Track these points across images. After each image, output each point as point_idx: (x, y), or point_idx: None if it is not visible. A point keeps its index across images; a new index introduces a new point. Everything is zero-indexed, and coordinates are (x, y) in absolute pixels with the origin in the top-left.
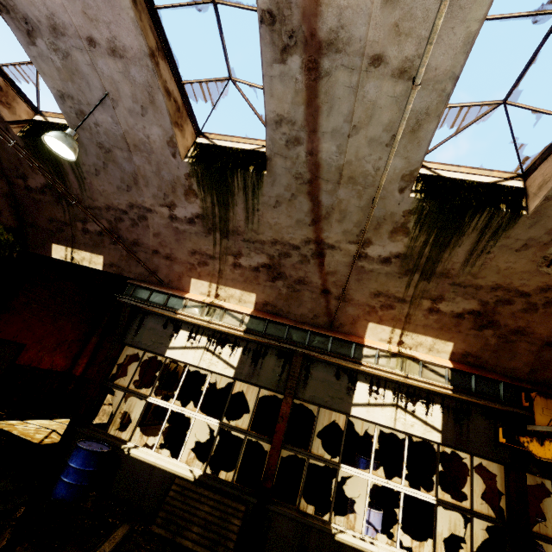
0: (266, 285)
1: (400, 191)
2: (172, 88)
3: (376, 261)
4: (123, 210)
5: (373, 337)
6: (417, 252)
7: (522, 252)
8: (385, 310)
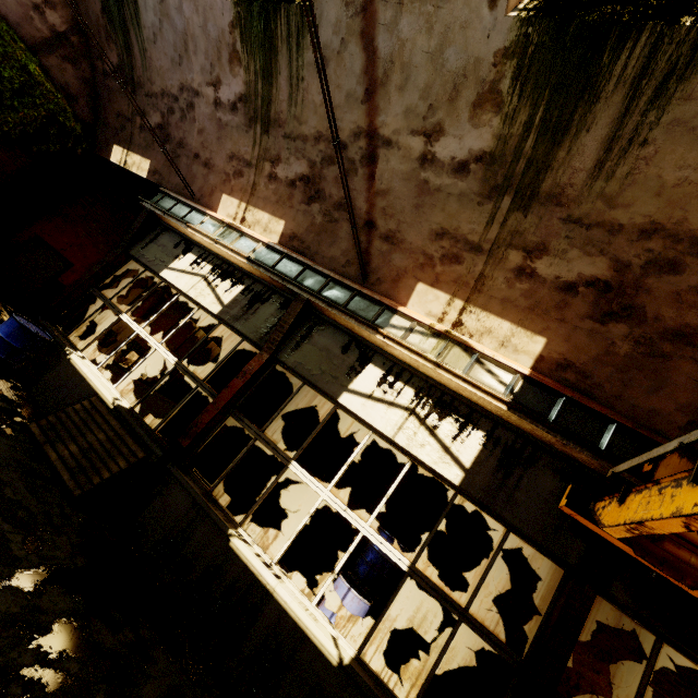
0: (300, 209)
1: (491, 2)
2: None
3: (447, 170)
4: (175, 96)
5: (418, 308)
6: (513, 148)
7: None
8: (446, 265)
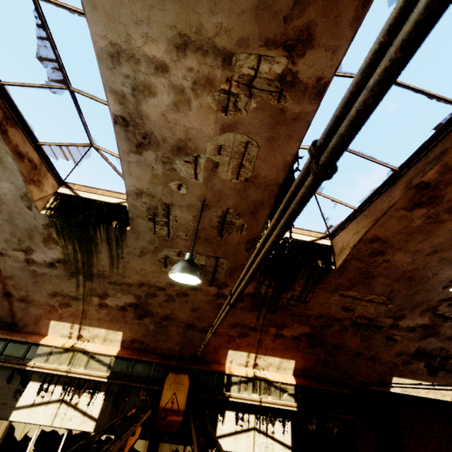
0: None
1: (29, 208)
2: None
3: (44, 266)
4: None
5: (55, 334)
6: (73, 257)
7: (143, 257)
8: (64, 308)
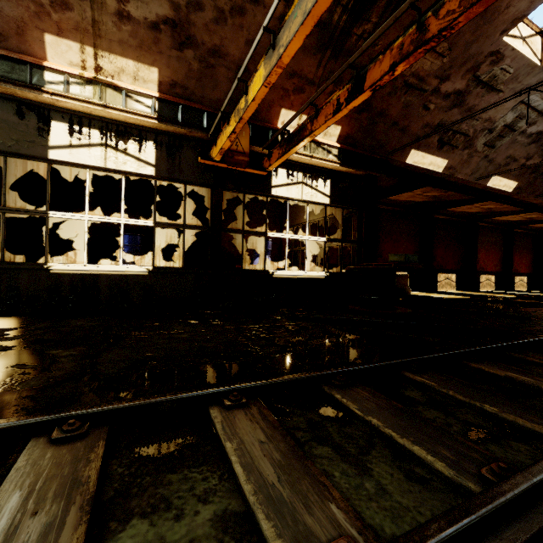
0: None
1: None
2: None
3: None
4: None
5: (59, 60)
6: None
7: None
8: (60, 12)
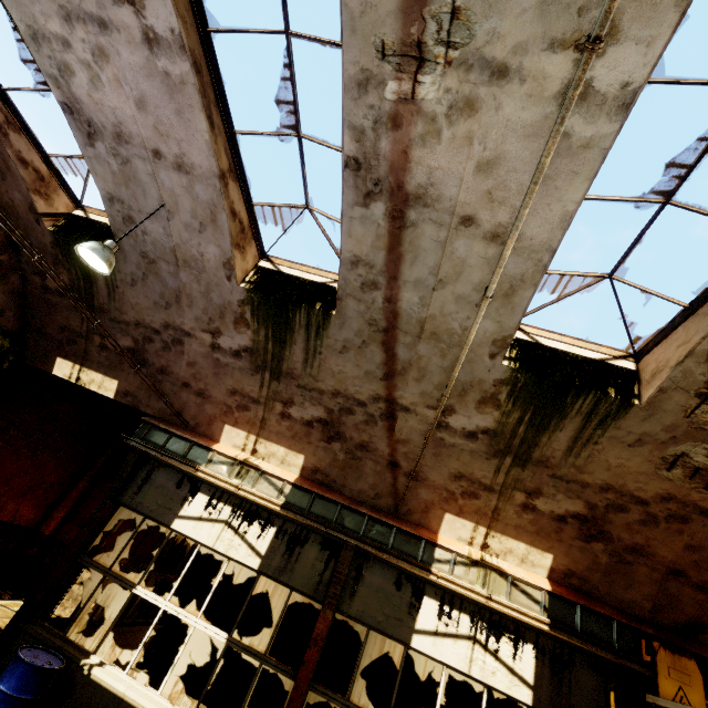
0: (320, 445)
1: (491, 356)
2: (239, 209)
3: (459, 434)
4: (156, 330)
5: (449, 534)
6: (510, 430)
7: (636, 448)
8: (467, 499)
